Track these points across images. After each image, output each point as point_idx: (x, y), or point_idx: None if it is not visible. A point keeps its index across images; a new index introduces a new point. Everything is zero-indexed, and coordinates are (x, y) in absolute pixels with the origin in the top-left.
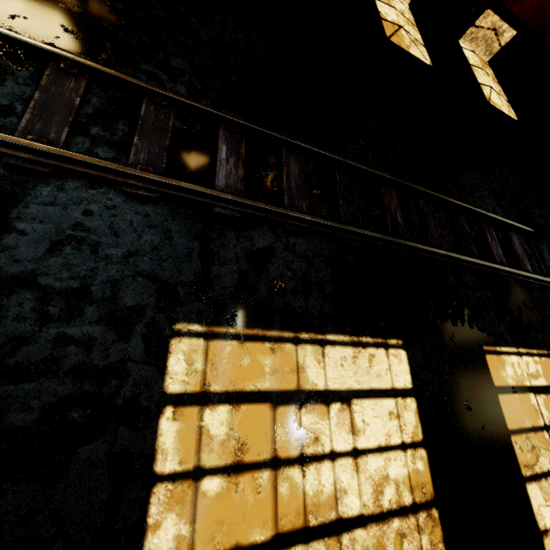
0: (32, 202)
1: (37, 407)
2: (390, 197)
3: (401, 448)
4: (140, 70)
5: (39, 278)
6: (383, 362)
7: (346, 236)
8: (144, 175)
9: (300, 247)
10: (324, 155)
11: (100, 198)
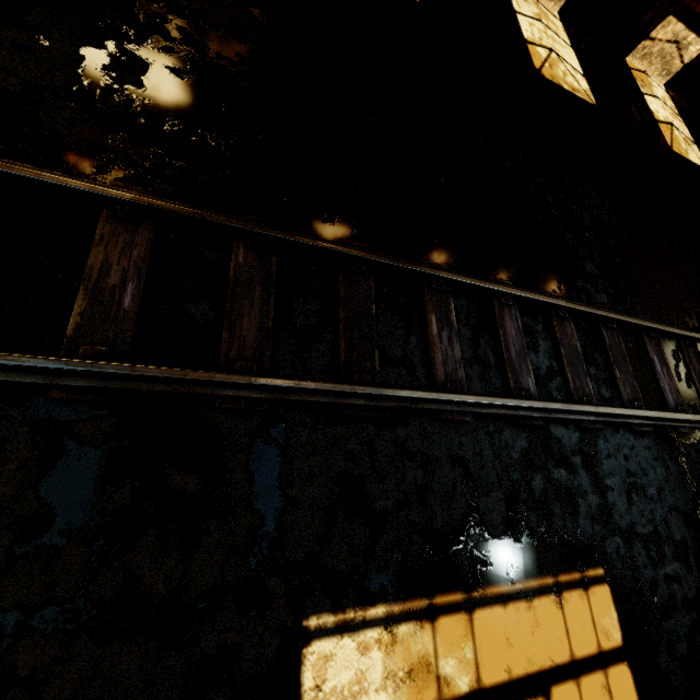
0: (601, 458)
1: (683, 638)
2: None
3: None
4: (578, 288)
5: (635, 528)
6: None
7: None
8: (648, 415)
9: None
10: None
11: (624, 441)
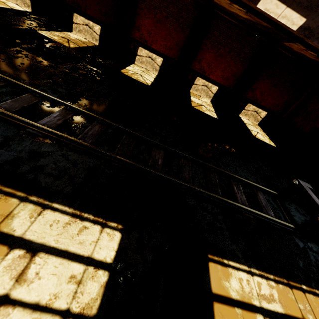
0: None
1: None
2: (158, 152)
3: (62, 314)
4: (39, 88)
5: None
6: (94, 235)
7: (110, 159)
8: None
9: (73, 157)
10: (119, 127)
11: None
